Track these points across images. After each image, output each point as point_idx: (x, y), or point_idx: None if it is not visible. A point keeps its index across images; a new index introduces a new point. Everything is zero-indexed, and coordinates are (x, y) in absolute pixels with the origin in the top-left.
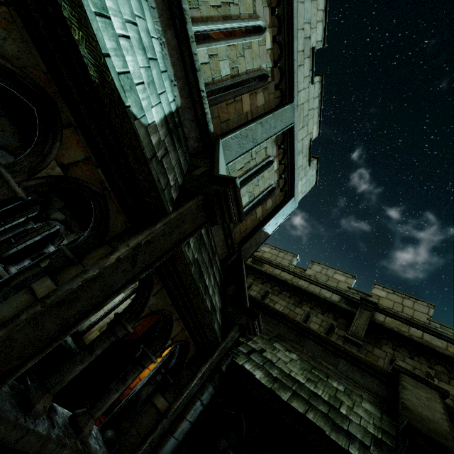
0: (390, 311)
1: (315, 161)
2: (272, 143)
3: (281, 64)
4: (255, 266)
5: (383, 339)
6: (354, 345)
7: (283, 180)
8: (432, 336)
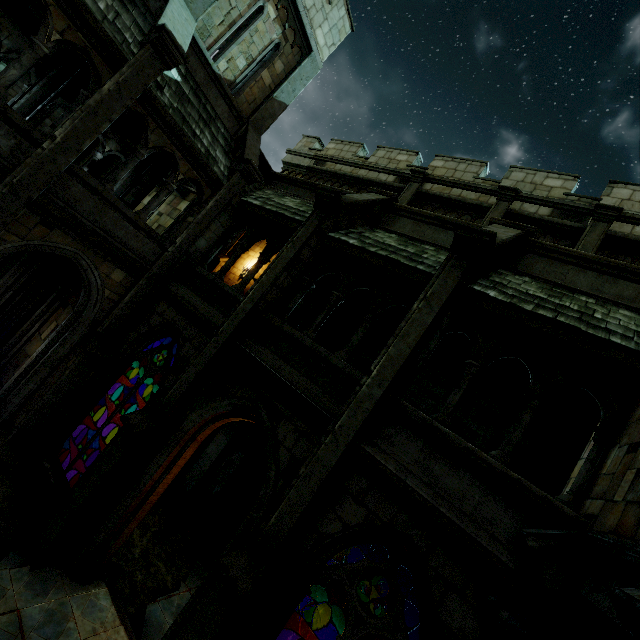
0: (438, 178)
1: None
2: None
3: None
4: (316, 167)
5: (425, 206)
6: None
7: (292, 32)
8: (470, 192)
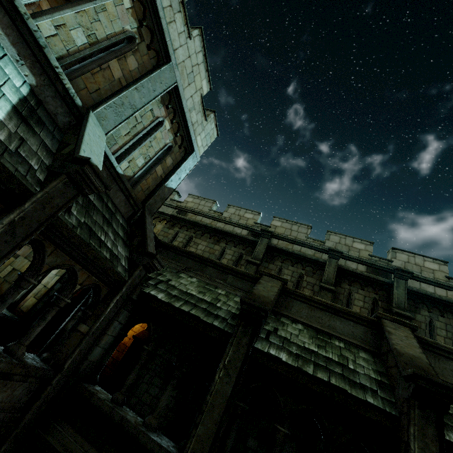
0: (282, 235)
1: (212, 115)
2: (158, 104)
3: (148, 22)
4: (179, 216)
5: (276, 257)
6: (253, 265)
7: (180, 137)
8: (306, 248)
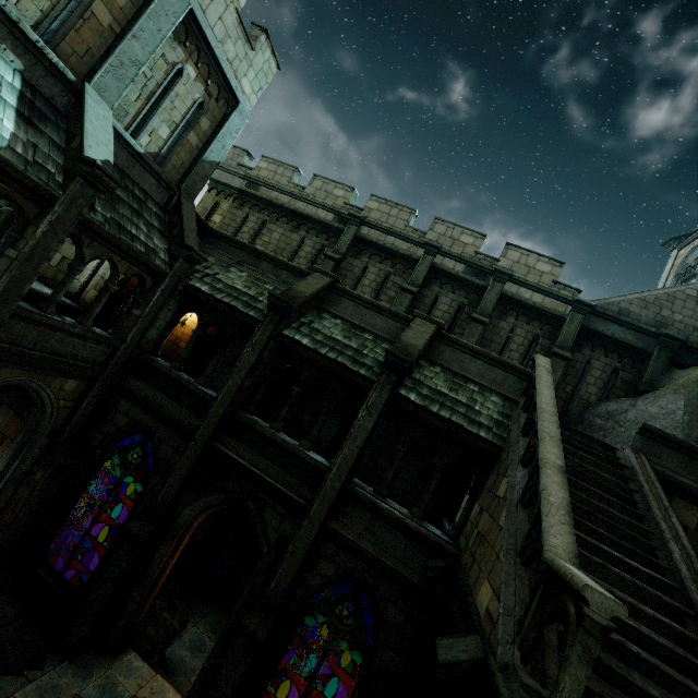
0: (374, 223)
1: (263, 37)
2: (171, 45)
3: None
4: (249, 191)
5: (364, 251)
6: (332, 260)
7: (215, 86)
8: (401, 241)
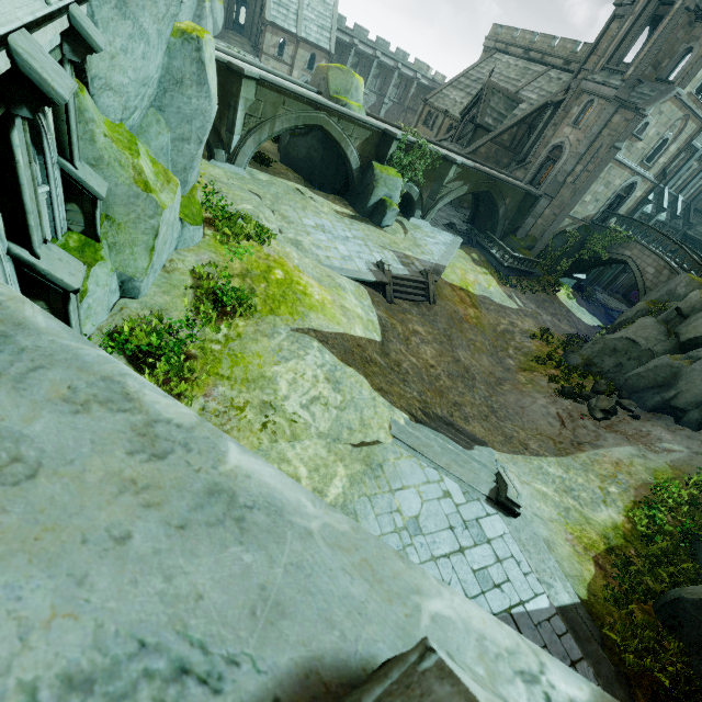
0: None
1: None
2: None
3: None
4: None
5: None
6: None
7: None
8: None
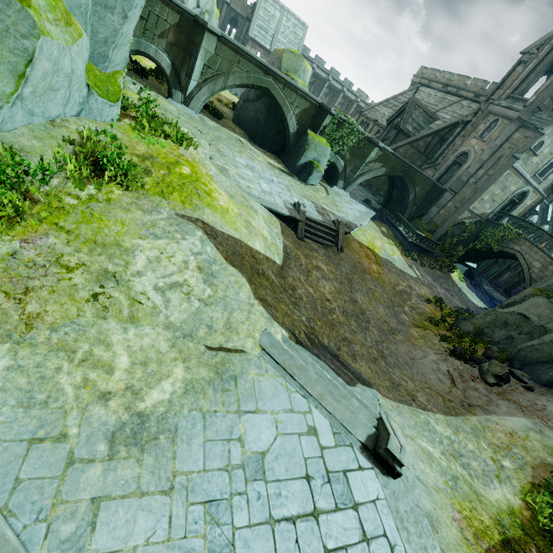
0: None
1: None
2: None
3: None
4: None
5: None
6: None
7: None
8: None
